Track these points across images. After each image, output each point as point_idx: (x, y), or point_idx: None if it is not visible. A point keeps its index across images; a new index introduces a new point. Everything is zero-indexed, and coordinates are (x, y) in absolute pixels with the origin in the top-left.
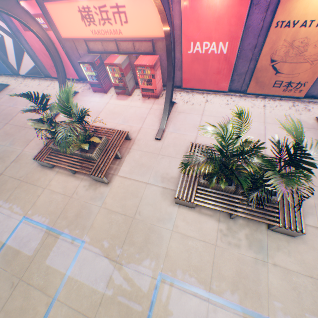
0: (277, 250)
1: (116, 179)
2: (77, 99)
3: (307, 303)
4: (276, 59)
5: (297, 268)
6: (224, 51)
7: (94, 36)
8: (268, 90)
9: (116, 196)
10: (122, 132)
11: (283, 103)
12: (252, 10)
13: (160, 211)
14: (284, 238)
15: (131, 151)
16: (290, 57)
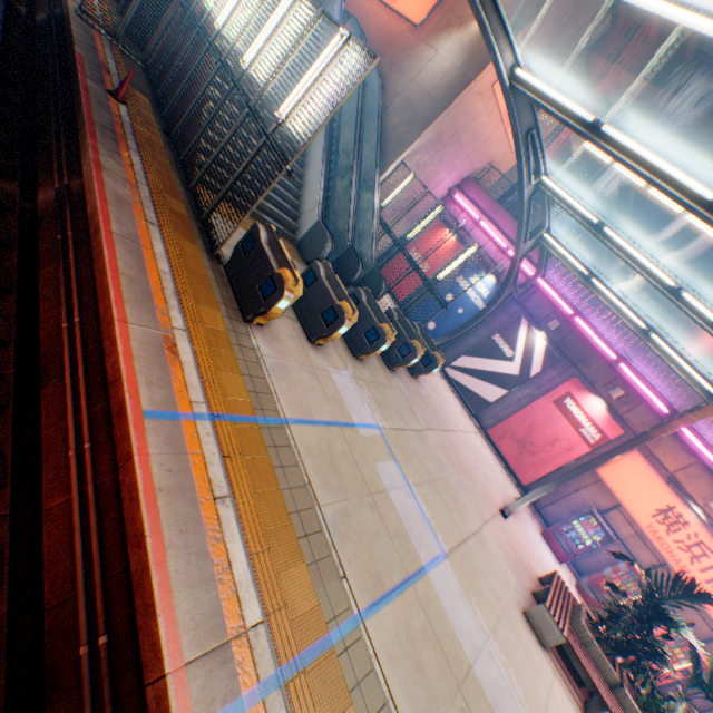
0: None
1: None
2: (522, 515)
3: None
4: None
5: None
6: None
7: (643, 526)
8: None
9: None
10: None
11: None
12: None
13: None
14: None
15: None
16: None
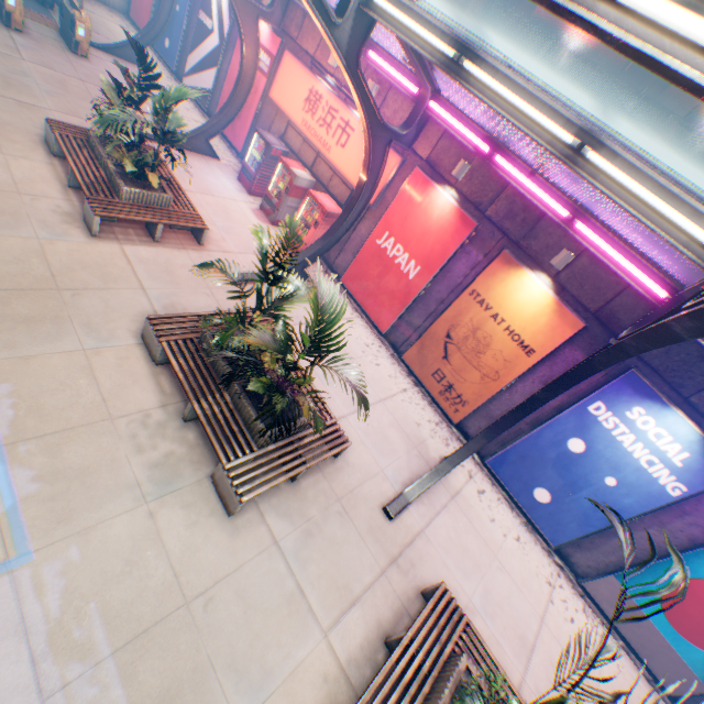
0: (184, 505)
1: (114, 246)
2: (207, 161)
3: (119, 595)
4: (453, 337)
5: (175, 548)
6: (411, 275)
7: (302, 127)
8: (426, 375)
9: (81, 253)
10: (202, 223)
11: (430, 411)
12: (461, 255)
13: (106, 322)
14: (216, 506)
15: (182, 252)
16: (467, 348)
